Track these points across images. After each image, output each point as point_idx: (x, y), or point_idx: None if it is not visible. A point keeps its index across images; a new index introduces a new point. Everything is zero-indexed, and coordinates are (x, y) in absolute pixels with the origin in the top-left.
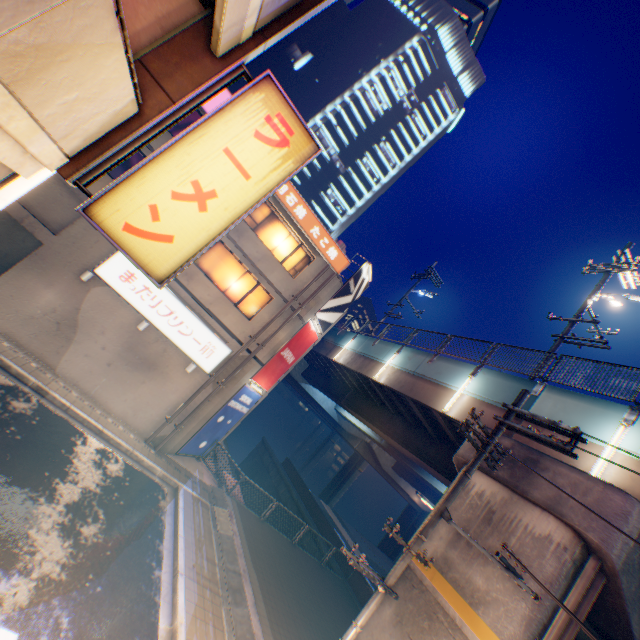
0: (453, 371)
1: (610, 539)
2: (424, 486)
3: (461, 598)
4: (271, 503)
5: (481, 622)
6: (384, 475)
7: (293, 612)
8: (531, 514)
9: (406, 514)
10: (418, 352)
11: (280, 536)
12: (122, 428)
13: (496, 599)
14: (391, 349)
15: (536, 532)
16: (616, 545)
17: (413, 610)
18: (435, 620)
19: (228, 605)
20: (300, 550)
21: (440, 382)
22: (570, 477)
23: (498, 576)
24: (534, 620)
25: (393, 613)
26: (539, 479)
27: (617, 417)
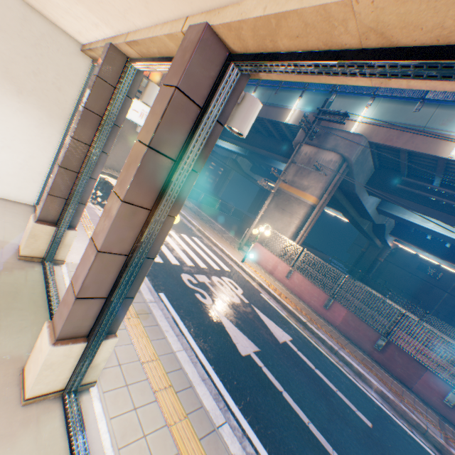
0: (288, 98)
1: (350, 154)
2: (268, 175)
3: (297, 191)
4: (200, 195)
5: (305, 194)
6: (244, 176)
7: (228, 226)
8: (324, 155)
9: (258, 194)
10: (266, 89)
11: (208, 208)
12: (116, 173)
13: (310, 186)
14: (248, 91)
15: (325, 160)
16: (352, 156)
17: (280, 201)
18: (288, 201)
19: (207, 224)
20: (218, 212)
21: (281, 106)
22: (340, 136)
23: (311, 179)
24: (322, 188)
25: (273, 205)
26: (328, 140)
27: (363, 104)
